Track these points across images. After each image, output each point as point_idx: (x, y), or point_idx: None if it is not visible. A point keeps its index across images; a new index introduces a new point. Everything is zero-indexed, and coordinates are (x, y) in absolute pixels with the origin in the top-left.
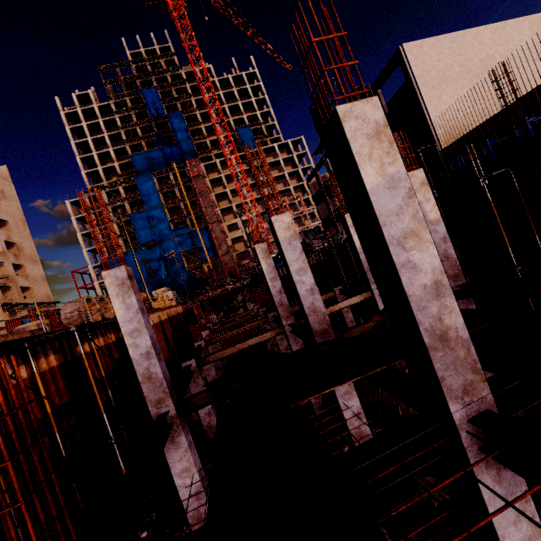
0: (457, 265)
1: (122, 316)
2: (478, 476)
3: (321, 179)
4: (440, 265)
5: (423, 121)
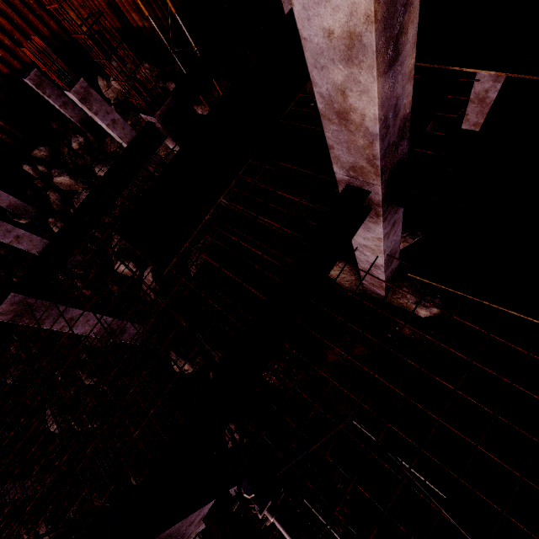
0: None
1: None
2: None
3: None
4: (369, 3)
5: None
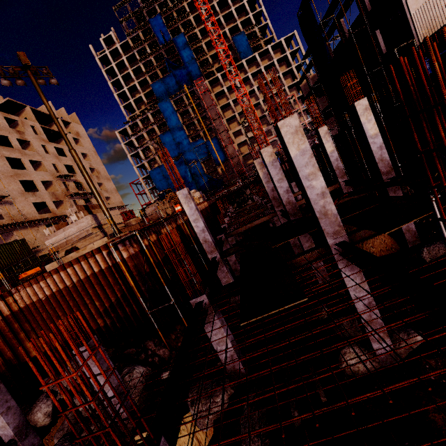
0: (389, 165)
1: (189, 213)
2: (338, 263)
3: (311, 81)
4: (325, 185)
5: (403, 16)
